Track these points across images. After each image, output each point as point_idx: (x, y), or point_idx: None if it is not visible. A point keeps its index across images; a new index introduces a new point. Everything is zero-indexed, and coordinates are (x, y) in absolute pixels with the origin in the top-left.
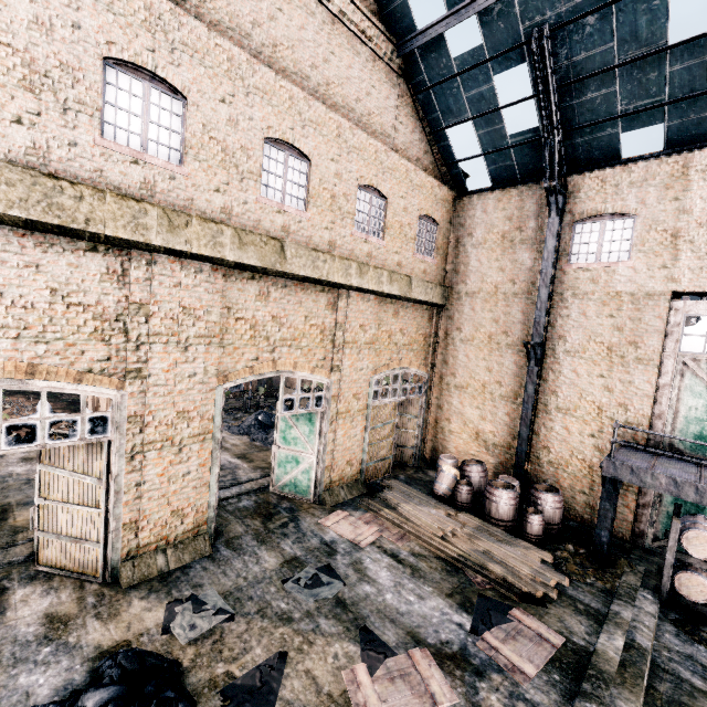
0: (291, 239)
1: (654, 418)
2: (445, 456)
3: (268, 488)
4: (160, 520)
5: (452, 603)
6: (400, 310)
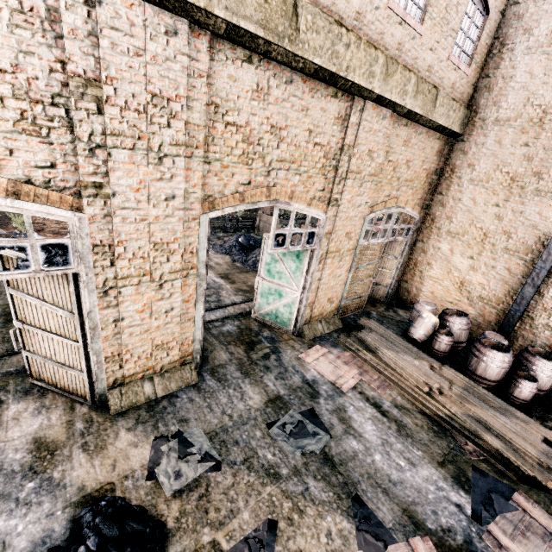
0: None
1: None
2: (424, 302)
3: (250, 314)
4: (144, 353)
5: (446, 475)
6: (412, 137)
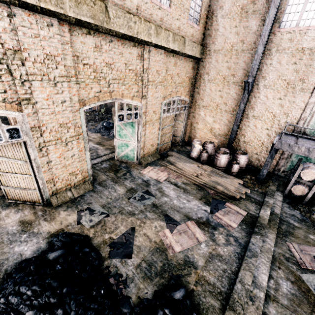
0: (111, 1)
1: (300, 120)
2: (196, 140)
3: (114, 158)
4: (65, 178)
5: (201, 202)
6: (177, 61)
